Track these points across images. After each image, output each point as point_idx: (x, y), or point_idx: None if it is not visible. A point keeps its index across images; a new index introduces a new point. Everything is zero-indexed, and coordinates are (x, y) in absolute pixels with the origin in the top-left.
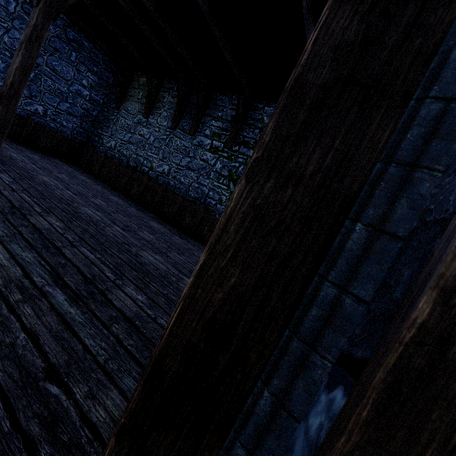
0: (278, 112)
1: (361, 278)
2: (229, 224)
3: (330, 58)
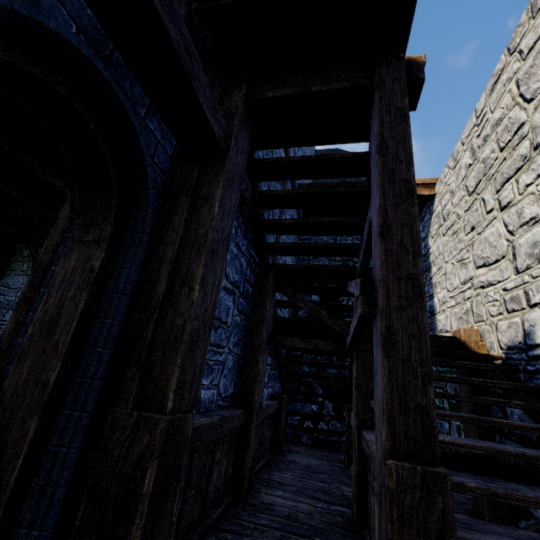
0: (31, 276)
1: (27, 331)
2: (4, 337)
3: (52, 250)
